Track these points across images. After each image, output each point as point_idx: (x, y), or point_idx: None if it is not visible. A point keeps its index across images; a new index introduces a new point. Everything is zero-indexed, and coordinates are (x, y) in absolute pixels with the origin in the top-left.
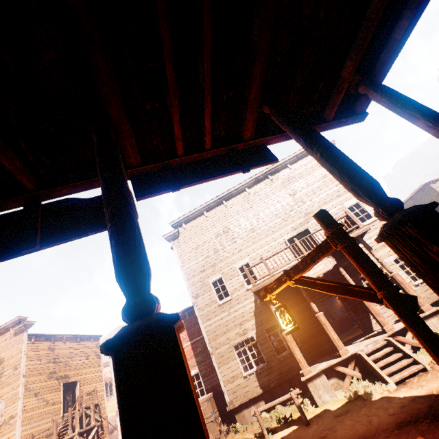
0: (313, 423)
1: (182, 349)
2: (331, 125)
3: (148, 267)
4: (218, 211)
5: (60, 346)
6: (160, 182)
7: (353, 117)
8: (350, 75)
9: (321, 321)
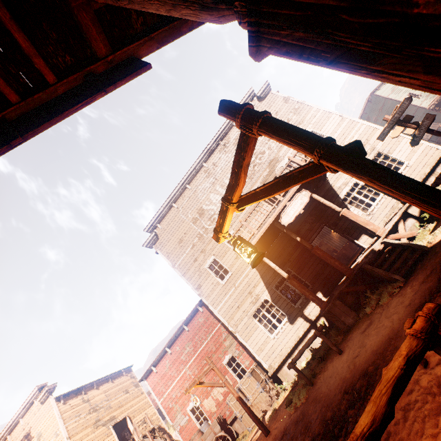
0: (345, 349)
1: None
2: None
3: None
4: (186, 198)
5: (93, 394)
6: None
7: None
8: None
9: (318, 254)
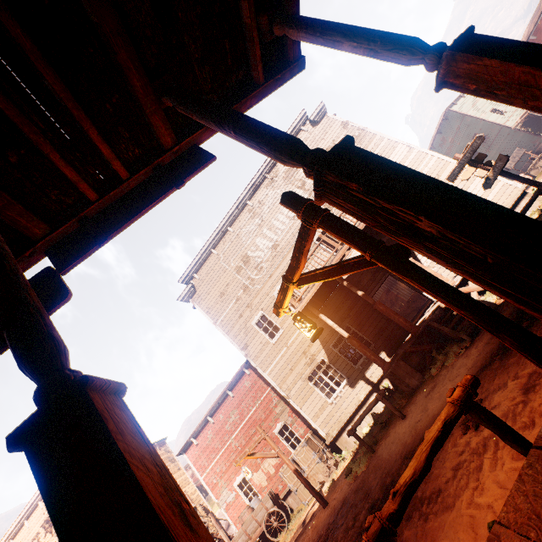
0: (408, 413)
1: (117, 408)
2: (267, 89)
3: (56, 343)
4: (227, 242)
5: None
6: (83, 242)
7: (289, 68)
8: (252, 18)
9: (381, 310)
